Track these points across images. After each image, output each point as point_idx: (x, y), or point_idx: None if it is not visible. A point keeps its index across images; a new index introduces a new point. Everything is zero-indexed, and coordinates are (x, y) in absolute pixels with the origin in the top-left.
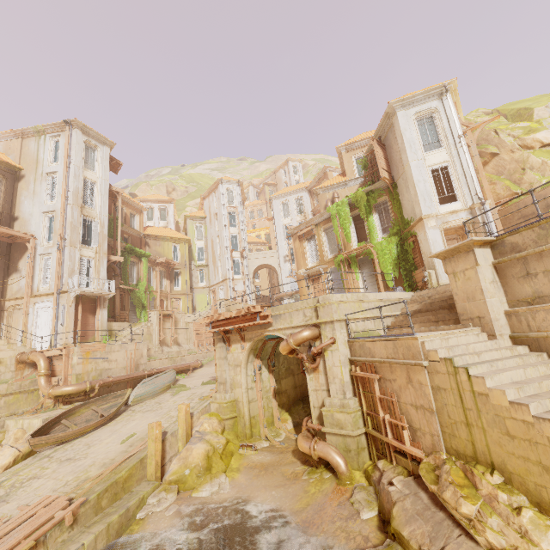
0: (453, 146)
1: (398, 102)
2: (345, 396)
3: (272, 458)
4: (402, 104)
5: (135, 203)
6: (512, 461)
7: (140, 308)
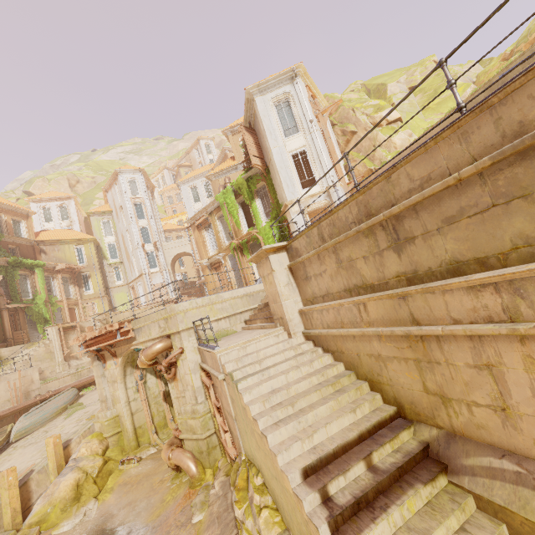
0: (307, 131)
1: (254, 88)
2: (197, 401)
3: (152, 466)
4: (259, 89)
5: (16, 208)
6: (263, 466)
7: (42, 324)
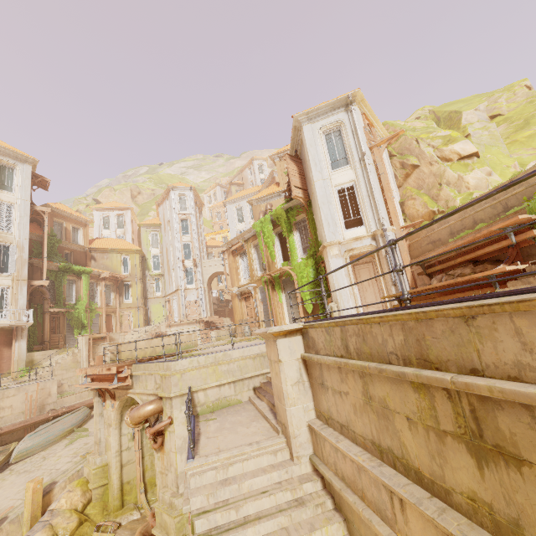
0: (358, 164)
1: (303, 115)
2: (178, 490)
3: None
4: (308, 117)
5: (77, 216)
6: None
7: (79, 329)
